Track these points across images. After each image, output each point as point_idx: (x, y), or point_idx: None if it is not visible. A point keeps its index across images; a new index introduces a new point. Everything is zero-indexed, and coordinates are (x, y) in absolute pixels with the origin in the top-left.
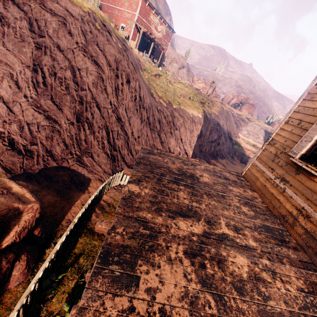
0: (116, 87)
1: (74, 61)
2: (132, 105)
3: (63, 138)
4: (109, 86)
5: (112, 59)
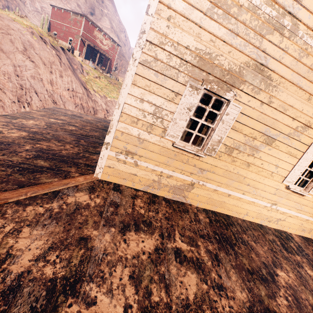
0: (51, 80)
1: (15, 60)
2: (66, 93)
3: (7, 112)
4: (45, 79)
5: (47, 60)
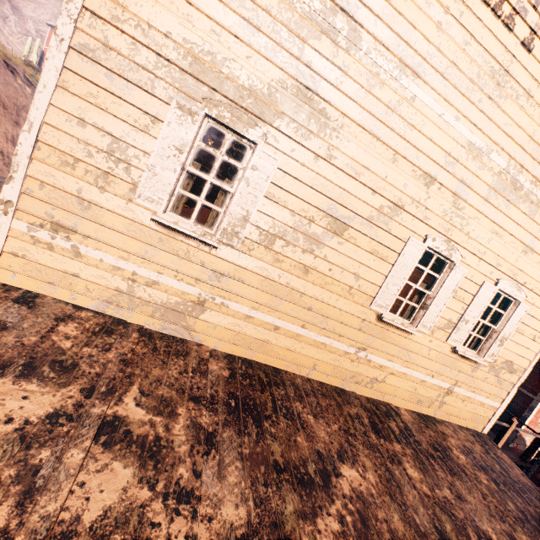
0: (14, 136)
1: None
2: None
3: None
4: (1, 133)
5: (11, 101)
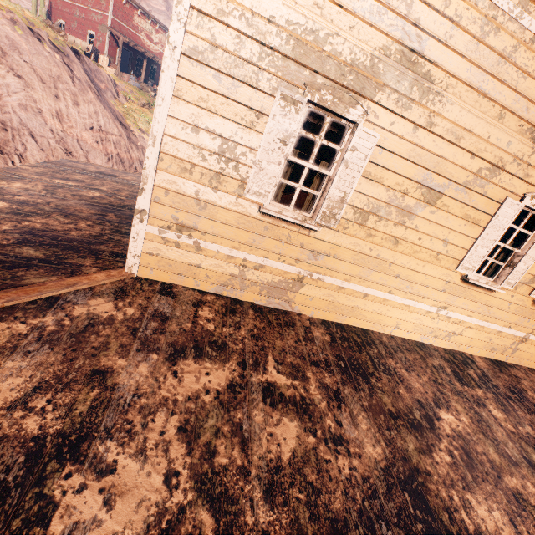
0: (57, 111)
1: None
2: (88, 136)
3: None
4: (46, 110)
5: (46, 73)
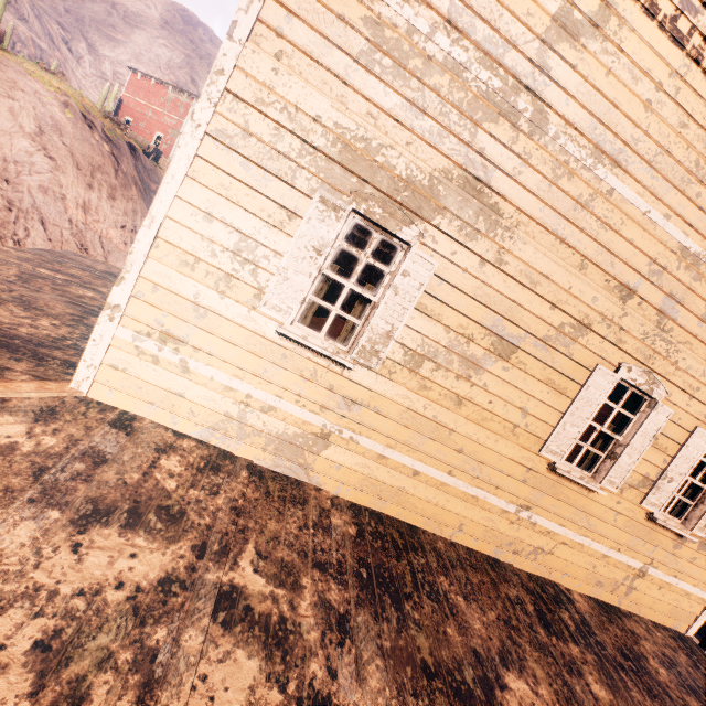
0: (86, 201)
1: (9, 149)
2: (116, 235)
3: None
4: (72, 197)
5: (86, 160)
